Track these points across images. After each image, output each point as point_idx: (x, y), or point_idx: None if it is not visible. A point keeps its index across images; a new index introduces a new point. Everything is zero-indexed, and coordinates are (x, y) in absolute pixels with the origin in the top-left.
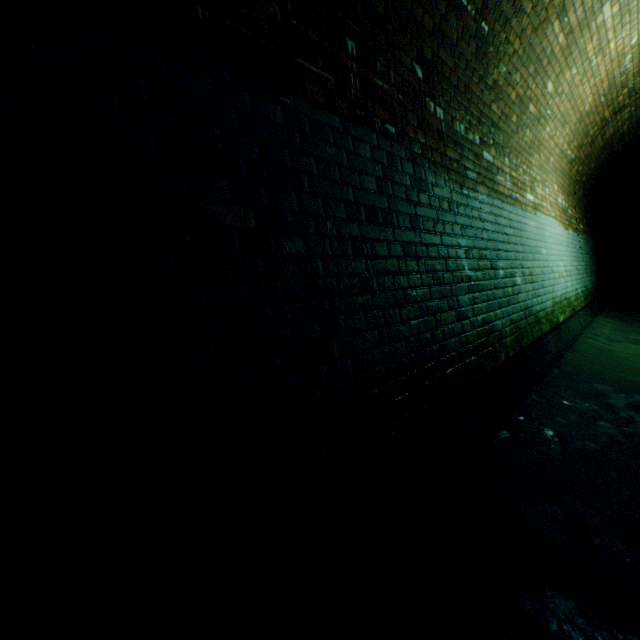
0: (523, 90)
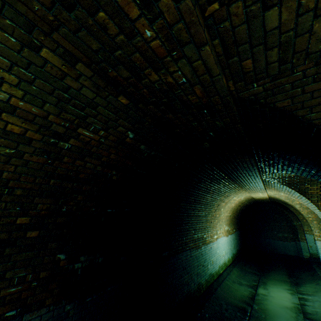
0: (215, 214)
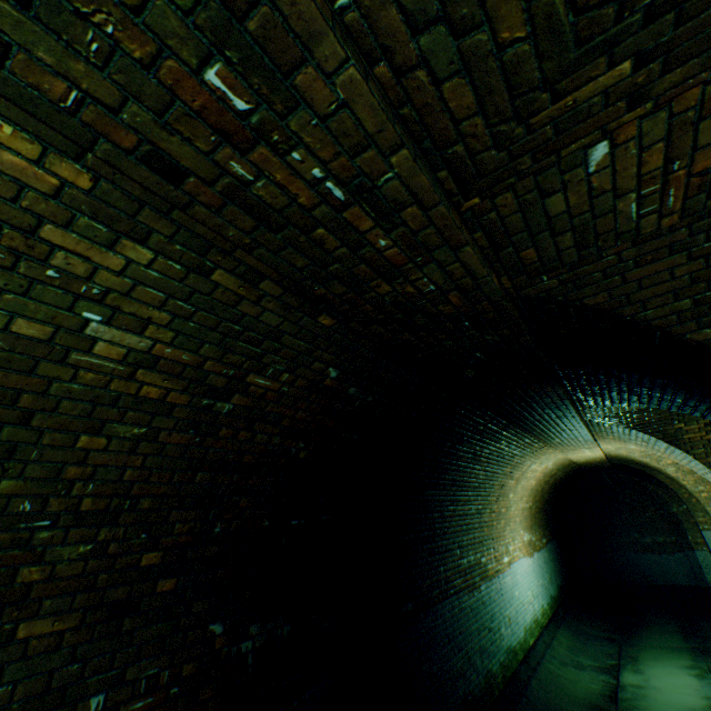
0: (498, 507)
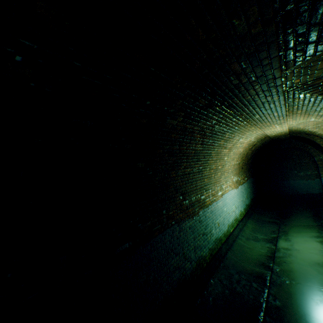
0: (216, 166)
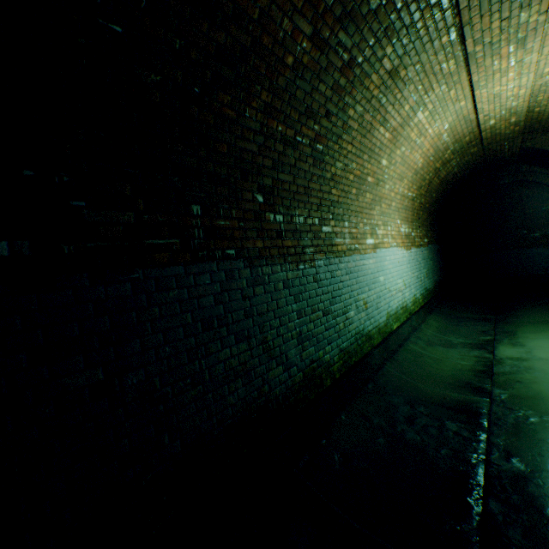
0: (360, 171)
